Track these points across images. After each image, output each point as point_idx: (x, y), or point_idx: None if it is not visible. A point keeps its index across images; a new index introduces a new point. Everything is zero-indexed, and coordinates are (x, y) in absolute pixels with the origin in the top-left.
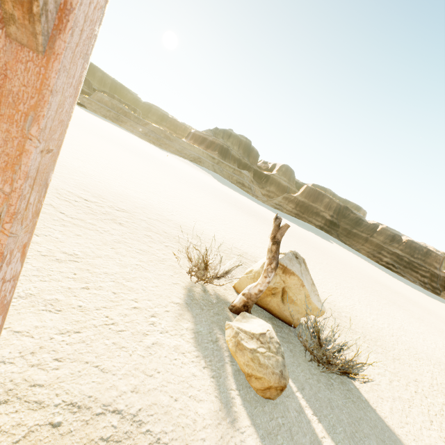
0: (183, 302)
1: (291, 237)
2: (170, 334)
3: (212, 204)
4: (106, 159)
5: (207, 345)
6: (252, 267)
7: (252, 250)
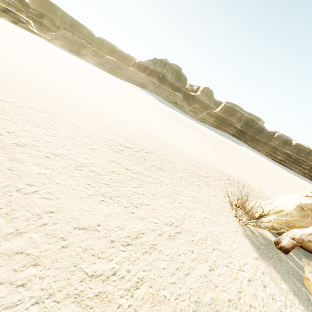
0: (257, 254)
1: (227, 148)
2: (289, 307)
3: (175, 126)
4: (100, 95)
5: (310, 307)
6: (281, 207)
7: (228, 170)
